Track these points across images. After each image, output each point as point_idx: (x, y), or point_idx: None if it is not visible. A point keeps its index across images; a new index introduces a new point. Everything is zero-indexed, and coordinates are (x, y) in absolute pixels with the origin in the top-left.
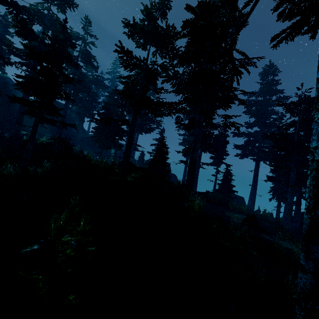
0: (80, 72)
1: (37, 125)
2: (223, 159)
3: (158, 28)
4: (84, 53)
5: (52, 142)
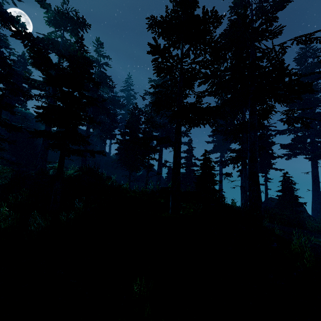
0: (98, 94)
1: (63, 159)
2: (272, 163)
3: (196, 16)
4: (100, 74)
5: (80, 174)
